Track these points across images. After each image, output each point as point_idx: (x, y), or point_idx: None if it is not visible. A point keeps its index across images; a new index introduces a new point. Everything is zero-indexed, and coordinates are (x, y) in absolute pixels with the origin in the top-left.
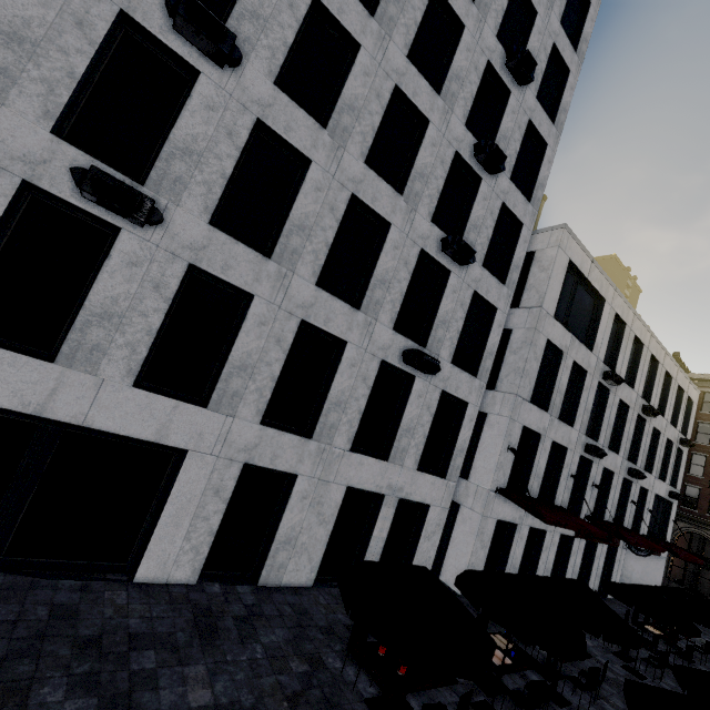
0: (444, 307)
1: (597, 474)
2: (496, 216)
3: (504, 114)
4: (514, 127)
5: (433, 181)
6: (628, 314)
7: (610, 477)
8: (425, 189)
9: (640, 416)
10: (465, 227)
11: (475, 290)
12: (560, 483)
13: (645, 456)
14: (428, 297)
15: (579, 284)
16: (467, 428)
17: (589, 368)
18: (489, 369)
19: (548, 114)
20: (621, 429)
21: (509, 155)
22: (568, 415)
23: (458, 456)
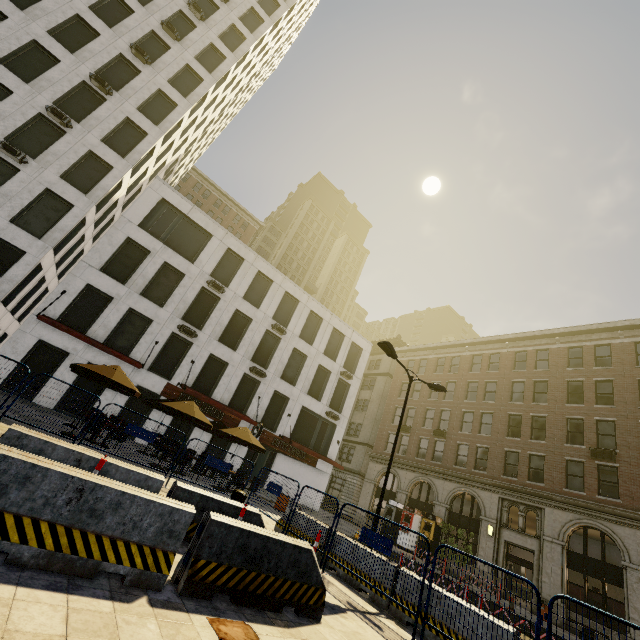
0: (8, 187)
1: (200, 355)
2: (81, 155)
3: (98, 108)
4: (109, 116)
5: (11, 120)
6: (248, 254)
7: (226, 368)
8: (1, 122)
9: (275, 334)
10: (44, 152)
11: (48, 188)
12: (140, 343)
13: (281, 367)
14: (1, 182)
15: (185, 220)
16: (22, 268)
17: (189, 274)
18: (59, 240)
19: (159, 123)
20: (244, 335)
21: (102, 129)
22: (165, 301)
23: (6, 283)
